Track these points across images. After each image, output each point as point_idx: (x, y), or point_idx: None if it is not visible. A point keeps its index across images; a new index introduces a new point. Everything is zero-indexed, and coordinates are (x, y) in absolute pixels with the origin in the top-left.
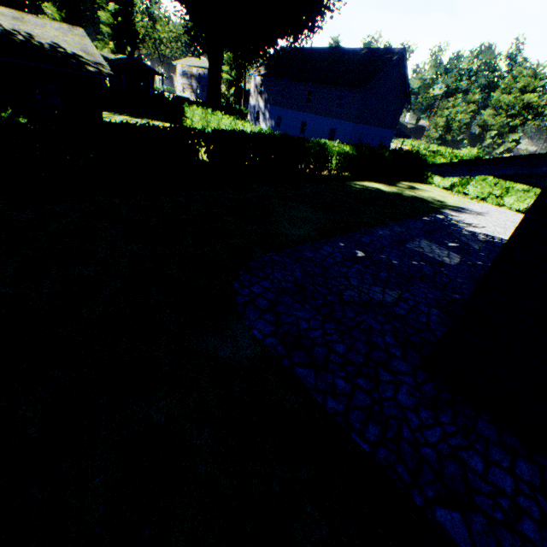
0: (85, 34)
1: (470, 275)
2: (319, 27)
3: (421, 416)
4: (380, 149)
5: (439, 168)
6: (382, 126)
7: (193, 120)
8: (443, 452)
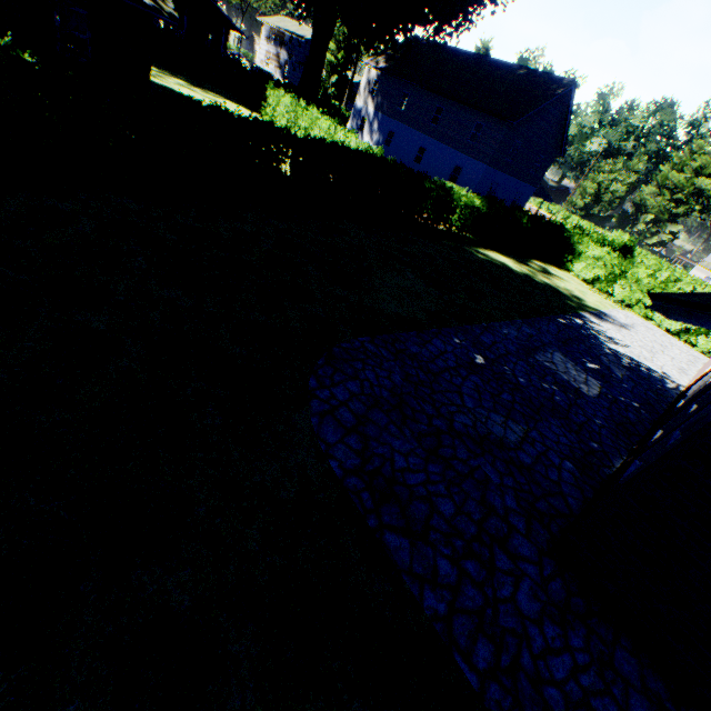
0: None
1: (611, 416)
2: (472, 22)
3: (547, 634)
4: (518, 212)
5: (668, 305)
6: (522, 179)
7: (276, 110)
8: (572, 697)
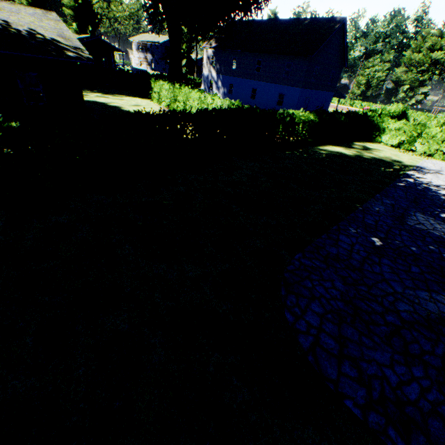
0: (58, 18)
1: None
2: (267, 1)
3: None
4: (336, 114)
5: None
6: (324, 89)
7: (160, 94)
8: None
